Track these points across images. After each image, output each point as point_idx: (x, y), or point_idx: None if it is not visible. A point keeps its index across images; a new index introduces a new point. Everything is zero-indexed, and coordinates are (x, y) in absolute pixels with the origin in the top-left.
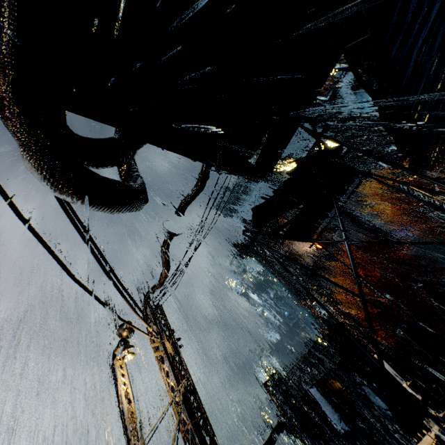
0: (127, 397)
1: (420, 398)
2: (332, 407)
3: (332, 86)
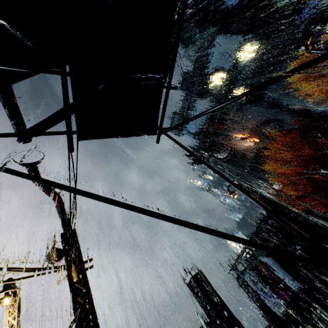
0: None
1: None
2: (285, 271)
3: None
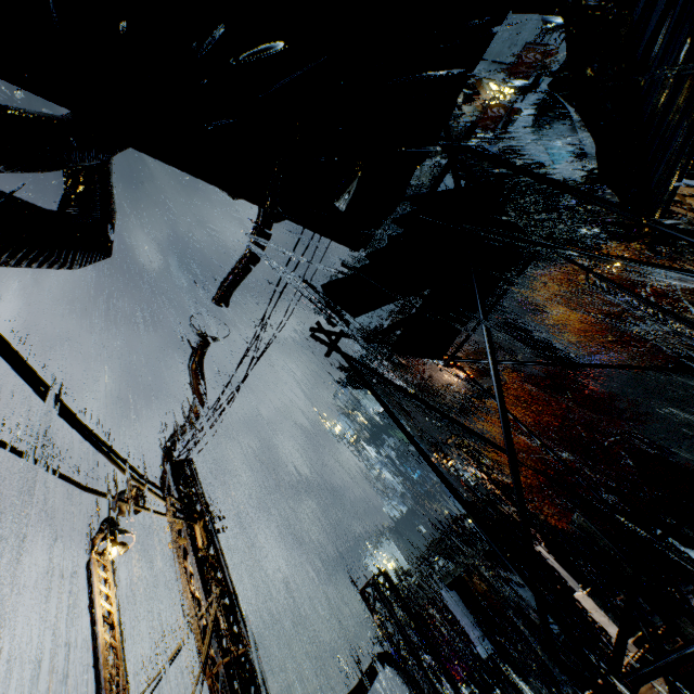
0: (108, 621)
1: (602, 613)
2: (473, 619)
3: (503, 115)
